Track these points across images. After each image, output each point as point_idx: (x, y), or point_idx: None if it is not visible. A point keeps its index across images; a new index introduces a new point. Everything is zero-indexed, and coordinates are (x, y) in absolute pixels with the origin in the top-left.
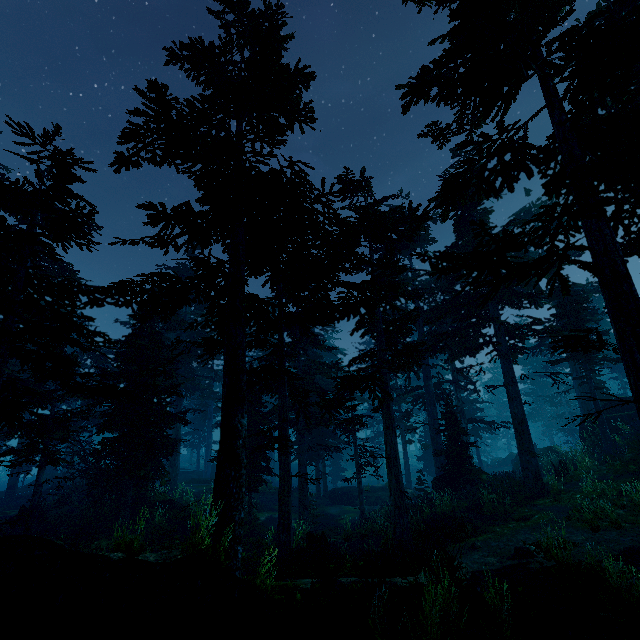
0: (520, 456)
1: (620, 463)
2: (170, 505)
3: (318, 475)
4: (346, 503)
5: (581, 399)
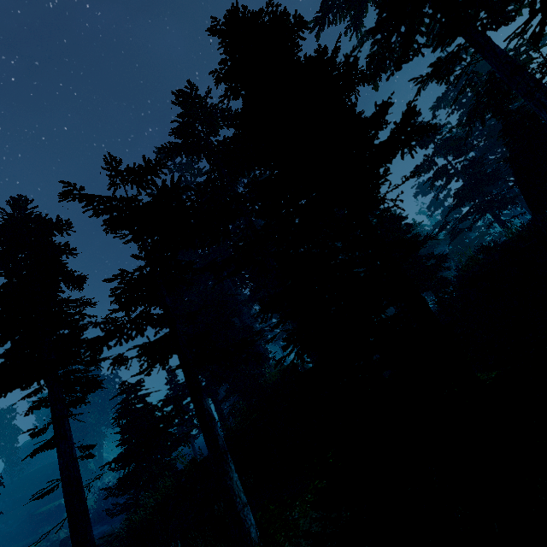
0: None
1: None
2: None
3: None
4: None
5: None
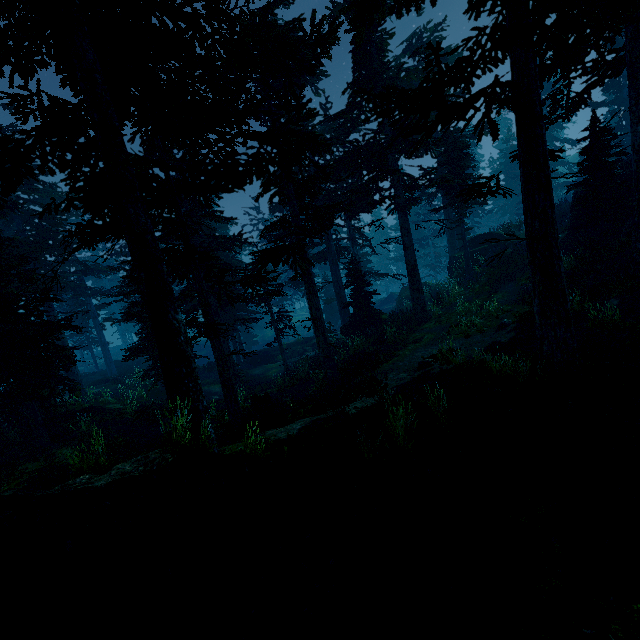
0: (412, 295)
1: (479, 286)
2: (91, 411)
3: (236, 346)
4: (267, 363)
5: (450, 240)
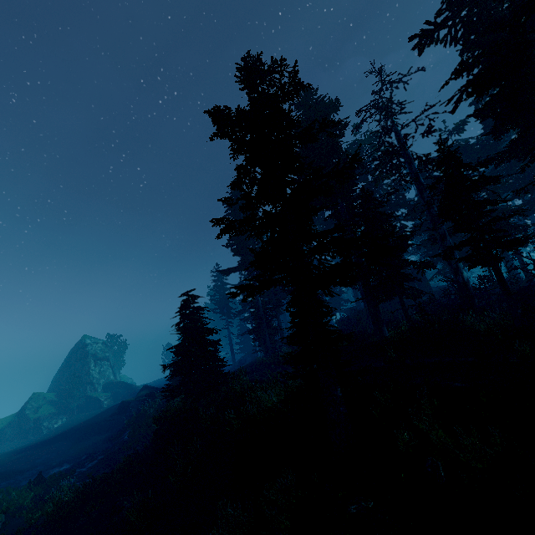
0: None
1: None
2: None
3: None
4: None
5: None
